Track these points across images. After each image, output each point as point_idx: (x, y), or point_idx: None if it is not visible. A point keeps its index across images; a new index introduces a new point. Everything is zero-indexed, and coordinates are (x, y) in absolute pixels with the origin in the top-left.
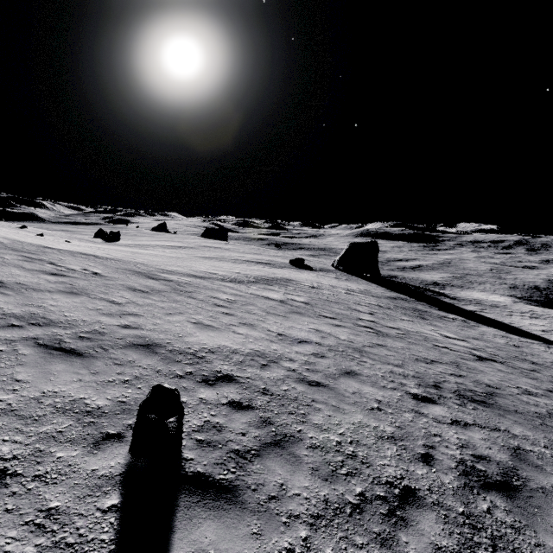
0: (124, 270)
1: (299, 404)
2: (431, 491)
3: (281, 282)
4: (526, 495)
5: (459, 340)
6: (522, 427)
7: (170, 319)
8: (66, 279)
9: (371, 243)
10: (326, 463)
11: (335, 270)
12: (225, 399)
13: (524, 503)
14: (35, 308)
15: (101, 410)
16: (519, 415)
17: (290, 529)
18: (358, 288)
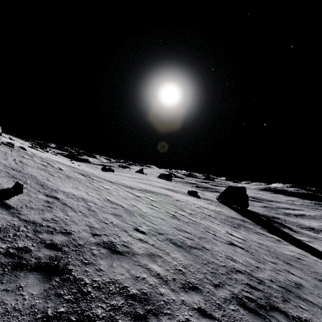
0: (76, 172)
1: (71, 209)
2: (78, 237)
3: (158, 194)
4: (122, 257)
5: (237, 238)
6: (183, 257)
7: (66, 183)
8: (45, 167)
9: (241, 187)
10: (51, 218)
11: (215, 201)
12: (45, 199)
13: (115, 256)
14: (21, 168)
15: (3, 187)
16: (195, 256)
17: (13, 217)
18: (215, 209)
